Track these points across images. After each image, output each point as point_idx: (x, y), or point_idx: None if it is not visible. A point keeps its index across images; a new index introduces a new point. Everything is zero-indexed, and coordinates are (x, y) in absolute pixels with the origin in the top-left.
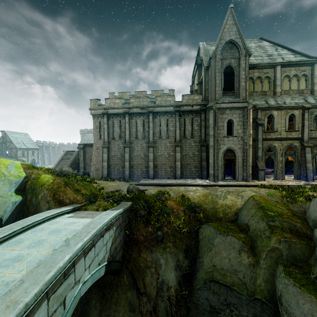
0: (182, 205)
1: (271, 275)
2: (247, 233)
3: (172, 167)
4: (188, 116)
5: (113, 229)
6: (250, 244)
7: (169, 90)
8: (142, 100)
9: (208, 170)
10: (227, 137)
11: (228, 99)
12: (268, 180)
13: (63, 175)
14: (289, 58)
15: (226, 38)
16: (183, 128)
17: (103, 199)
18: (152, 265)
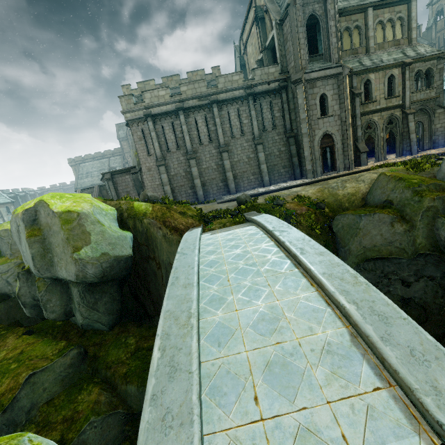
0: (303, 205)
1: (430, 231)
2: (391, 207)
3: (255, 173)
4: (265, 100)
5: None
6: (399, 215)
7: (212, 68)
8: (198, 85)
9: (300, 167)
10: (322, 118)
11: (316, 65)
12: (370, 164)
13: (155, 200)
14: None
15: None
16: (260, 118)
17: (216, 218)
18: None
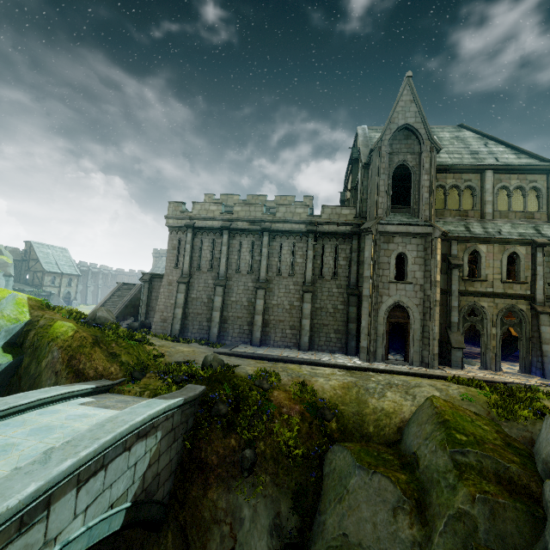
0: (300, 402)
1: None
2: (415, 472)
3: (295, 327)
4: (330, 242)
5: (157, 435)
6: (417, 498)
7: (304, 196)
8: (254, 209)
9: (359, 339)
10: (395, 283)
11: (398, 218)
12: (470, 369)
13: (94, 324)
14: (507, 159)
15: (399, 122)
16: (319, 261)
17: (157, 376)
18: (226, 518)
